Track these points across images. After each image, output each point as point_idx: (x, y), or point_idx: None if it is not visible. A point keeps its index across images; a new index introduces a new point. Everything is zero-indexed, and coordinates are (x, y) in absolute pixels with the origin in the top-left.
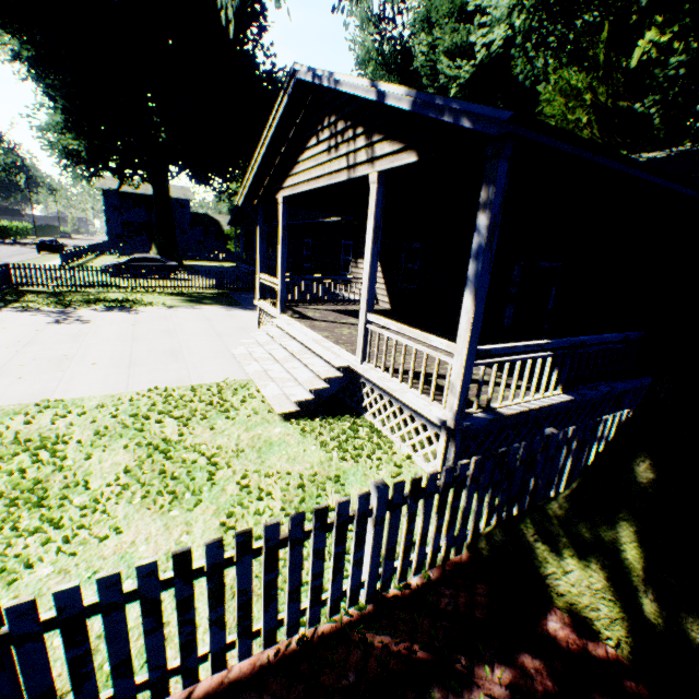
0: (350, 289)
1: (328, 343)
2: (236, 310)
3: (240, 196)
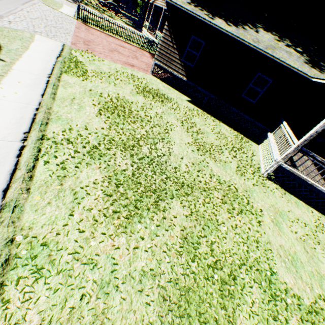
0: None
1: (152, 37)
2: (137, 31)
3: None
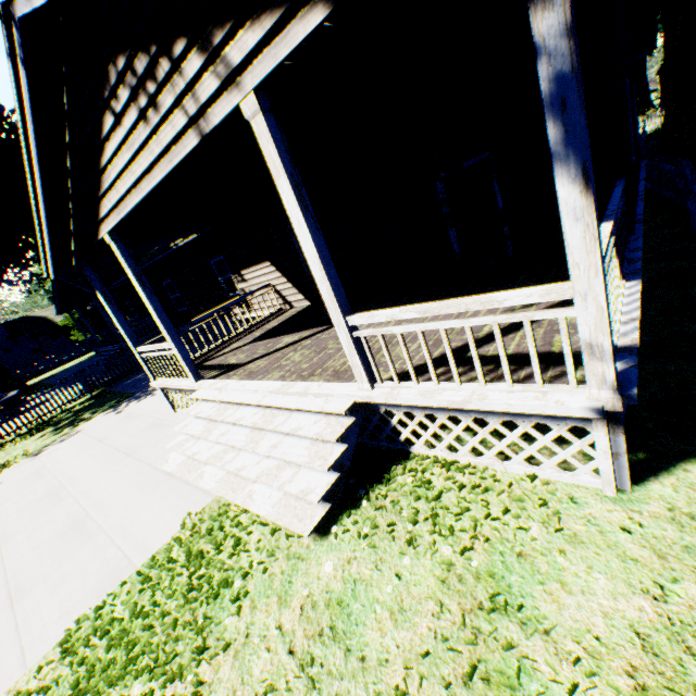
0: (254, 308)
1: (296, 386)
2: (130, 405)
3: (45, 263)
